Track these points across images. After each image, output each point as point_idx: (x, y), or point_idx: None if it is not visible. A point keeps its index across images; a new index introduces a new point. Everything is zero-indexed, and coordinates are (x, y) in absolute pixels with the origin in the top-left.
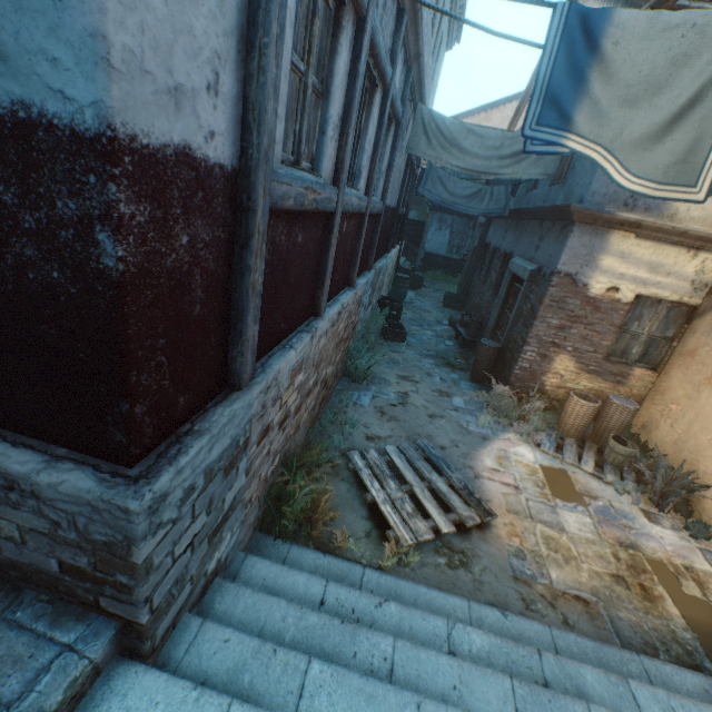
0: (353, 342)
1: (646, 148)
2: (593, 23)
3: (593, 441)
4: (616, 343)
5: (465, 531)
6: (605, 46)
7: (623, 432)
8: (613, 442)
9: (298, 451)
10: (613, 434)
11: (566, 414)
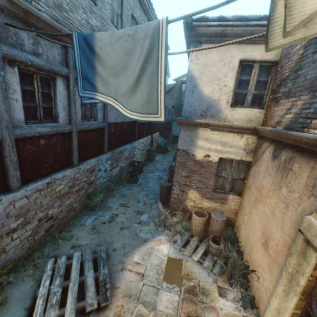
0: (95, 188)
1: (130, 96)
2: (89, 40)
3: (208, 237)
4: (217, 182)
5: (86, 314)
6: (97, 50)
7: (222, 232)
8: (210, 241)
9: (16, 261)
10: (213, 235)
11: (192, 223)
